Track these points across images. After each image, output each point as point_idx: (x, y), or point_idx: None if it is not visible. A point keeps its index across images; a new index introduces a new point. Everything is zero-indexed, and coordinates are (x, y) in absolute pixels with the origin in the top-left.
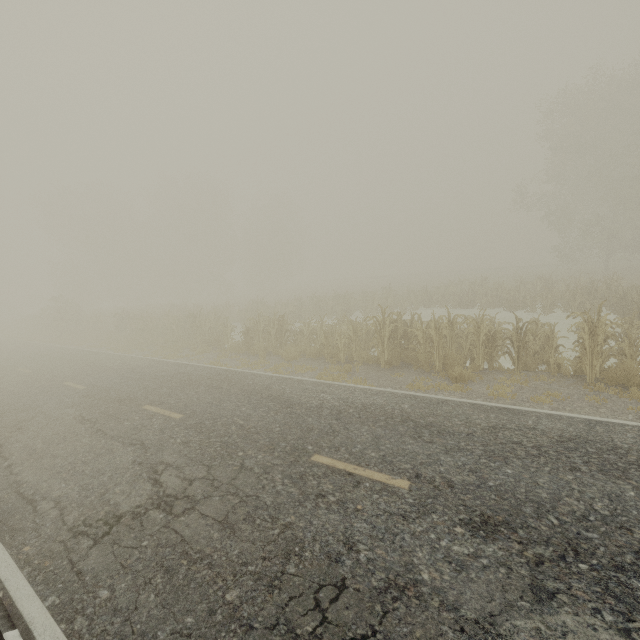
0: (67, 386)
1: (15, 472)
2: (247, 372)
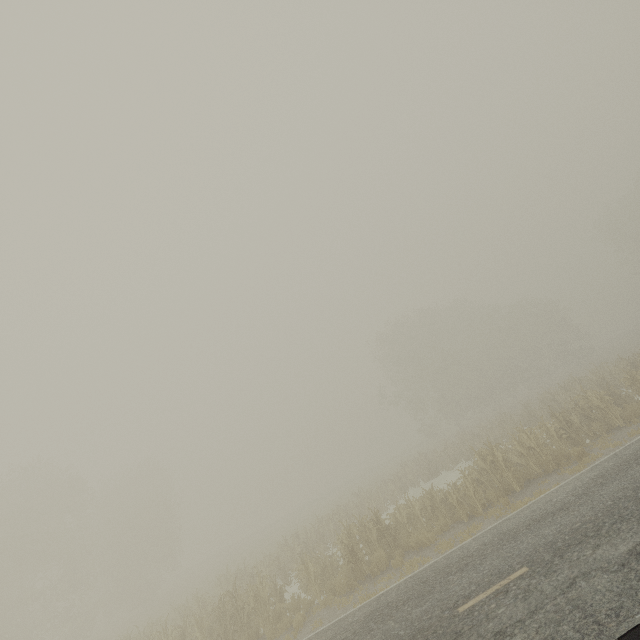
0: None
1: None
2: (438, 559)
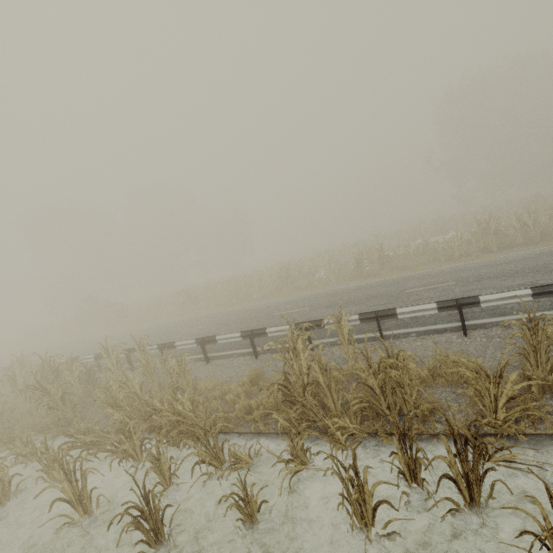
0: (287, 313)
1: (431, 316)
2: (410, 274)
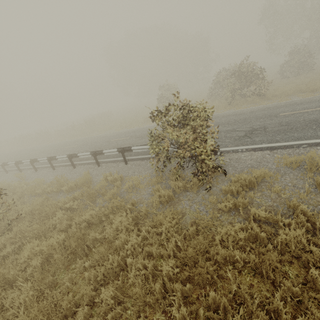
0: None
1: None
2: None
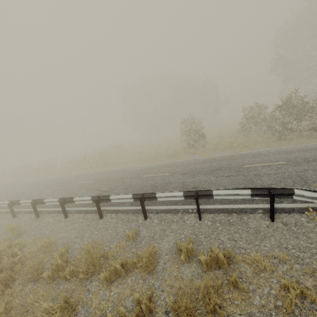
0: None
1: None
2: None
